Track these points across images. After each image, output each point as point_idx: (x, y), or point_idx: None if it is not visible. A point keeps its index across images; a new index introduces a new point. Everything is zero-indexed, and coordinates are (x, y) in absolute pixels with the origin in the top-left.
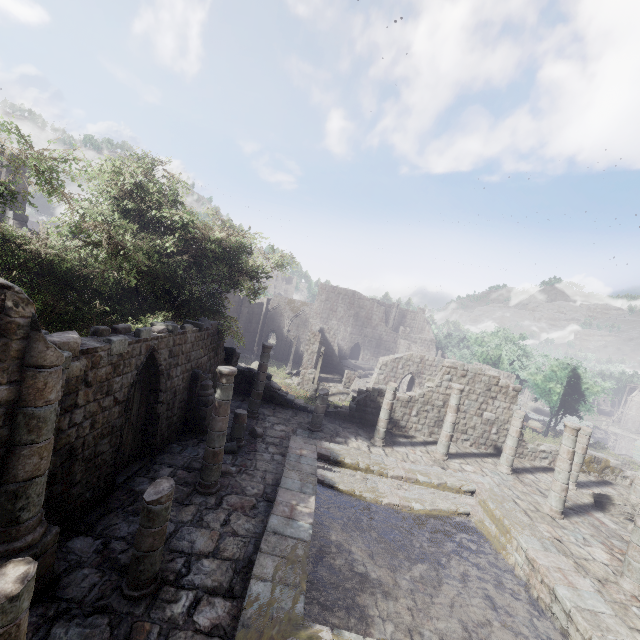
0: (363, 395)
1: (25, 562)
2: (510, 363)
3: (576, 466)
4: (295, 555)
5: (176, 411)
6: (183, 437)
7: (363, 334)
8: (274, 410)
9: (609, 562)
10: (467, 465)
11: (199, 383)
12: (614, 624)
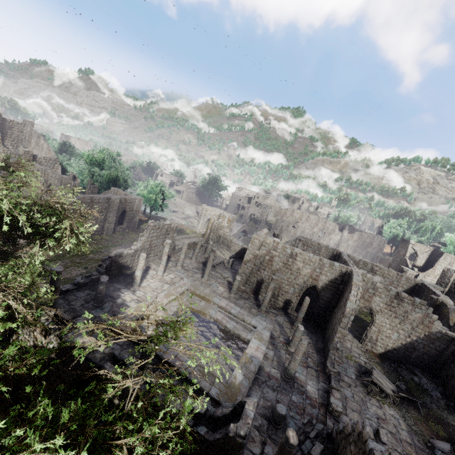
0: (108, 261)
1: (288, 431)
2: (124, 180)
3: (197, 253)
4: (203, 372)
5: None
6: None
7: None
8: None
9: (224, 290)
10: (170, 275)
11: None
12: (243, 312)
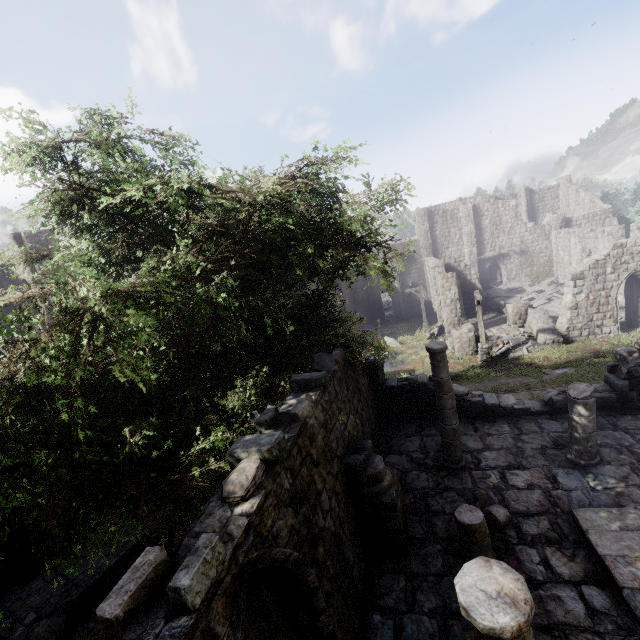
0: (634, 358)
1: None
2: None
3: None
4: None
5: (351, 557)
6: (379, 579)
7: (496, 247)
8: (478, 433)
9: None
10: None
11: (363, 477)
12: None
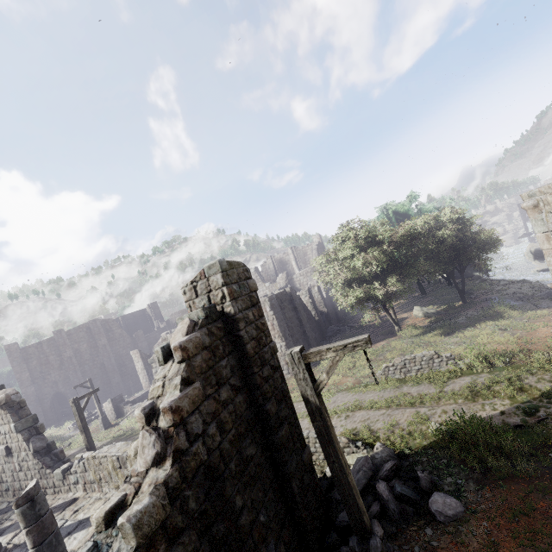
0: None
1: None
2: None
3: None
4: None
5: None
6: None
7: None
8: None
9: None
10: None
11: None
12: None
